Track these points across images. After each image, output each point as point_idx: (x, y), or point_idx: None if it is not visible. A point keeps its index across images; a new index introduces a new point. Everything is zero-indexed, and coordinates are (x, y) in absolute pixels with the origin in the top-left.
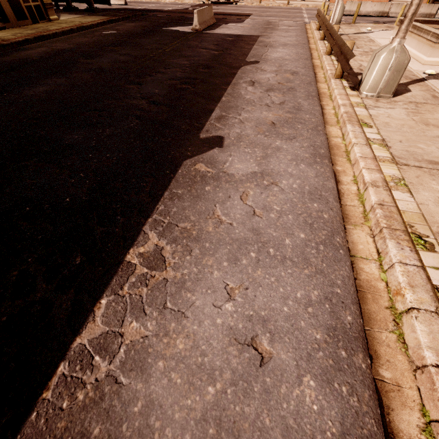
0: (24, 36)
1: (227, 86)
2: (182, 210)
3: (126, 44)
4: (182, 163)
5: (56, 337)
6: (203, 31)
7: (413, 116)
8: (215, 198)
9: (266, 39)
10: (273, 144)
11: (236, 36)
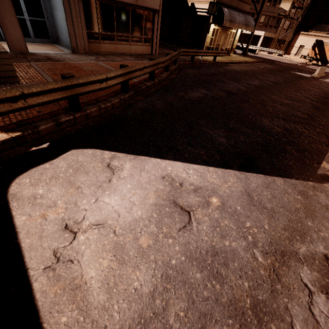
0: (226, 60)
1: None
2: None
3: (276, 74)
4: None
5: (326, 140)
6: (318, 79)
7: None
8: None
9: None
10: None
11: None
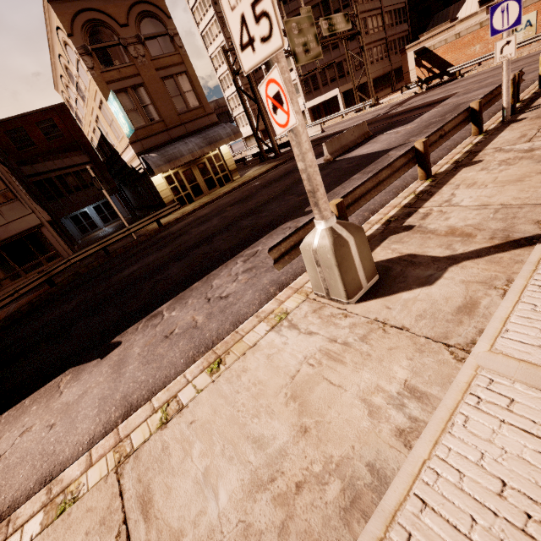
0: (197, 206)
1: (225, 262)
2: (3, 423)
3: (243, 200)
4: (66, 371)
5: None
6: (335, 159)
7: (308, 366)
8: (21, 422)
9: (393, 154)
10: (127, 367)
11: (360, 159)
